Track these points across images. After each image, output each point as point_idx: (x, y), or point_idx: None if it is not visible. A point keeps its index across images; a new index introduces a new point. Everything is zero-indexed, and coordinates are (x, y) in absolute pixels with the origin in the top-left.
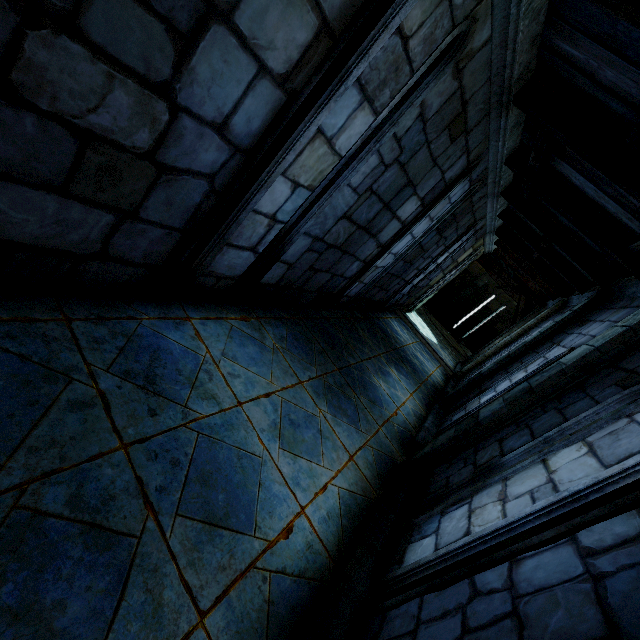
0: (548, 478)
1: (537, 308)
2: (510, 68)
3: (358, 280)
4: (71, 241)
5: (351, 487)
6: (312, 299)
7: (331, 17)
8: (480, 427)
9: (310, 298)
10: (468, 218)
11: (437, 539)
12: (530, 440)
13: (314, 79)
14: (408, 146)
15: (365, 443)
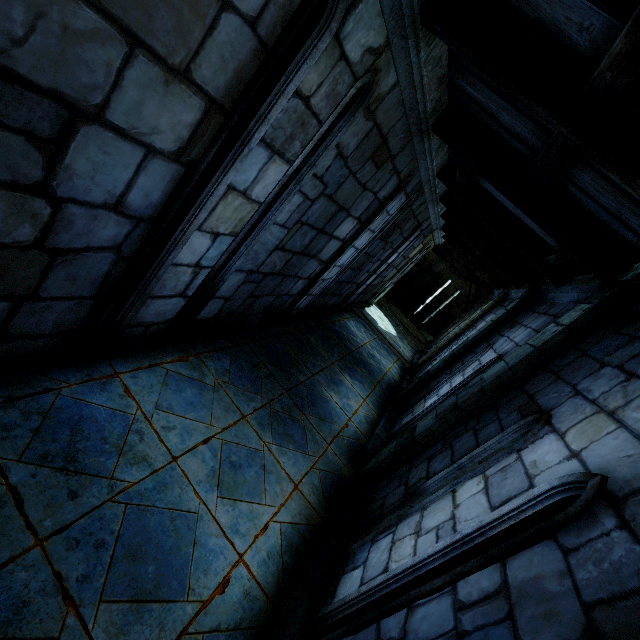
0: (452, 514)
1: (485, 296)
2: (423, 104)
3: (306, 294)
4: None
5: (294, 519)
6: (259, 319)
7: (218, 95)
8: (415, 443)
9: (257, 319)
10: (411, 222)
11: (364, 572)
12: (449, 464)
13: (212, 149)
14: (332, 180)
15: (312, 467)
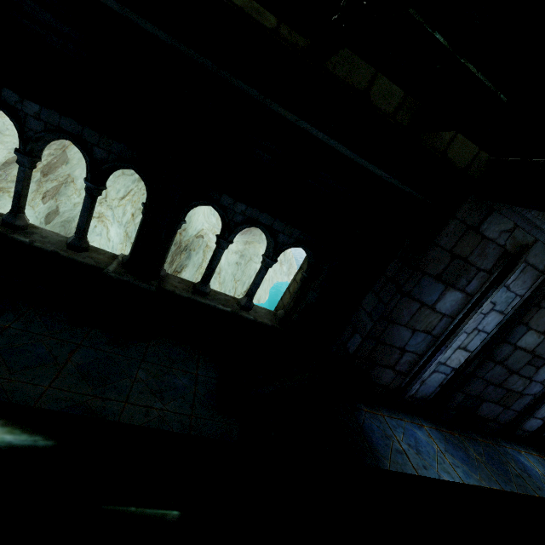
0: None
1: None
2: None
3: None
4: (490, 415)
5: None
6: None
7: None
8: None
9: None
10: None
11: None
12: None
13: None
14: None
15: None
